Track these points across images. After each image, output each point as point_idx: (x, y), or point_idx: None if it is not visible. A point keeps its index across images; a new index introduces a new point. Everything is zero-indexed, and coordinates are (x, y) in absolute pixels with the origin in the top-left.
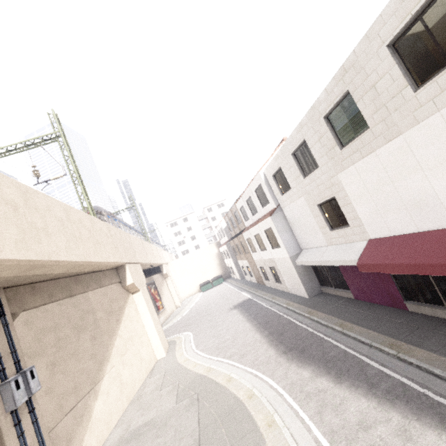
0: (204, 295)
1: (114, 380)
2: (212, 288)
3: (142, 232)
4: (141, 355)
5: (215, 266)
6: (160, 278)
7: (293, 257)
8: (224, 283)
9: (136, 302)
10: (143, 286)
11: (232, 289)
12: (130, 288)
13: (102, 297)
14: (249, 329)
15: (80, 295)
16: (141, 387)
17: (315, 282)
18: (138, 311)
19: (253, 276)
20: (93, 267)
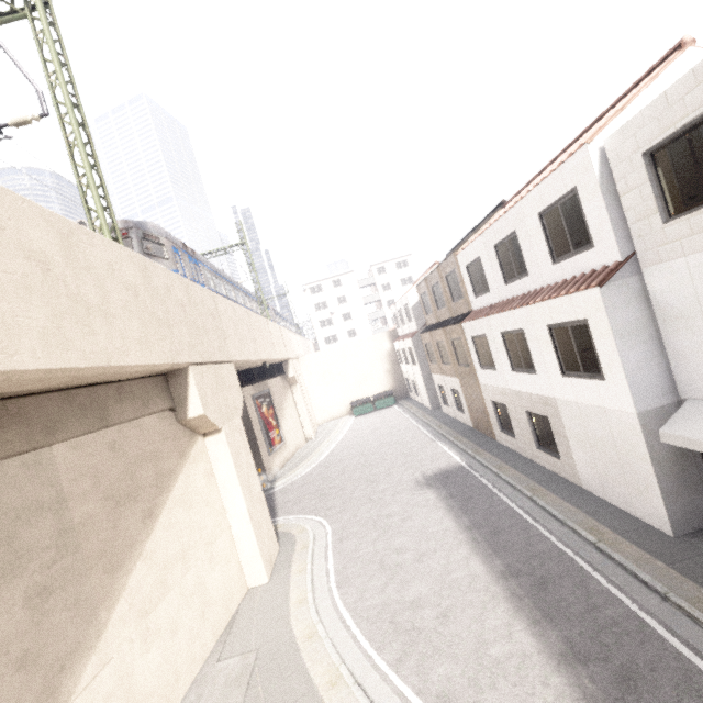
0: (358, 424)
1: (105, 702)
2: (374, 414)
3: (256, 295)
4: (206, 589)
5: (383, 374)
6: (282, 385)
7: (649, 415)
8: (395, 408)
9: (212, 455)
10: (235, 415)
11: (415, 427)
12: (197, 424)
13: (106, 456)
14: (485, 588)
15: (14, 460)
16: (193, 688)
17: (700, 495)
18: (214, 475)
19: (465, 412)
20: (58, 381)
